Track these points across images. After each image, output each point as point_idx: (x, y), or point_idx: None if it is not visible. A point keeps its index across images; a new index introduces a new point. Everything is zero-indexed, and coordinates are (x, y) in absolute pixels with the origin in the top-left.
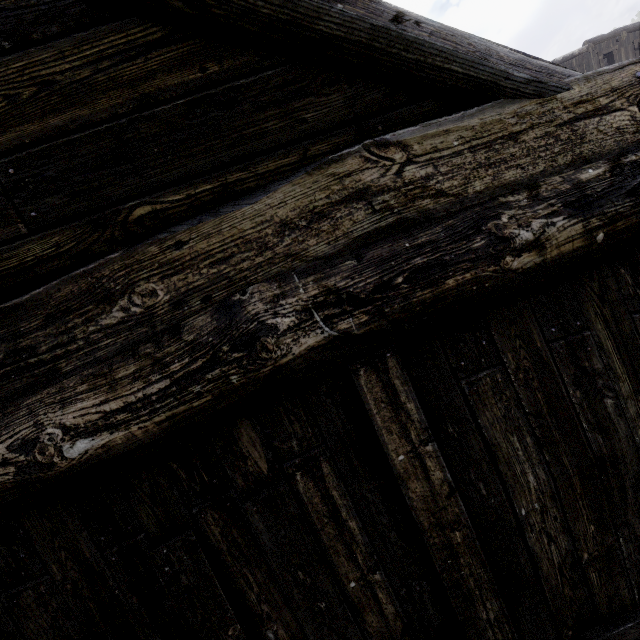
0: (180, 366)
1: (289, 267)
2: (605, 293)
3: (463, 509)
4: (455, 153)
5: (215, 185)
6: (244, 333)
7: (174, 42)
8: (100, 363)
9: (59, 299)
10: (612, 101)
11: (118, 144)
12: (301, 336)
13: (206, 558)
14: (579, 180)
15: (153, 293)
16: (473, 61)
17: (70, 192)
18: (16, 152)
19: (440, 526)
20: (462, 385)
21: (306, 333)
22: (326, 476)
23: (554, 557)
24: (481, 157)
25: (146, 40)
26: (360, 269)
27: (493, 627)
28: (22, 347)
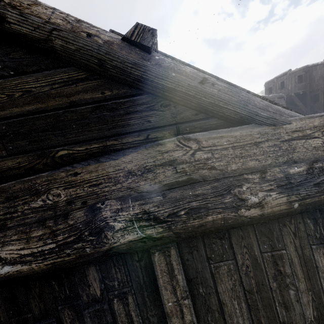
0: (62, 238)
1: (128, 194)
2: (297, 231)
3: None
4: (224, 148)
5: (100, 145)
6: (97, 227)
7: (91, 80)
8: (26, 225)
9: (13, 190)
10: (313, 132)
11: (56, 121)
12: (125, 234)
13: None
14: (289, 173)
15: (59, 195)
16: (239, 105)
17: (29, 140)
18: (7, 119)
19: None
20: (211, 267)
21: (128, 233)
22: (130, 303)
23: None
24: (237, 152)
25: (77, 77)
26: (163, 203)
27: None
28: None
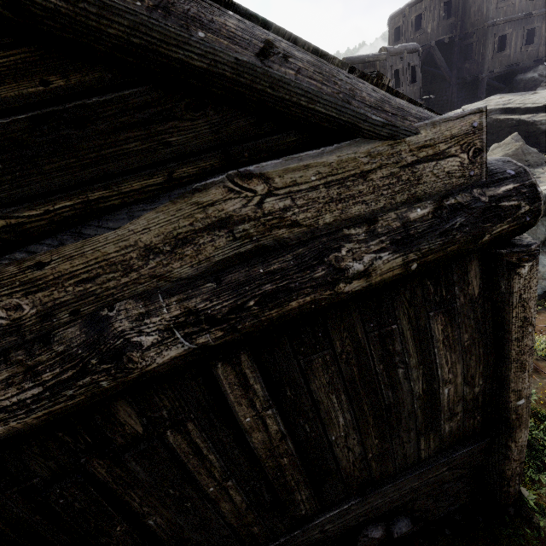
0: (51, 377)
1: (154, 287)
2: (413, 299)
3: (290, 446)
4: (312, 188)
5: (75, 202)
6: (111, 349)
7: (1, 47)
8: None
9: None
10: (449, 148)
11: None
12: (164, 350)
13: (95, 490)
14: (408, 219)
15: (18, 308)
16: (336, 103)
17: None
18: None
19: (273, 456)
20: (300, 364)
21: (168, 348)
22: (191, 431)
23: (350, 458)
24: (334, 193)
25: None
26: (218, 293)
27: (304, 503)
28: None
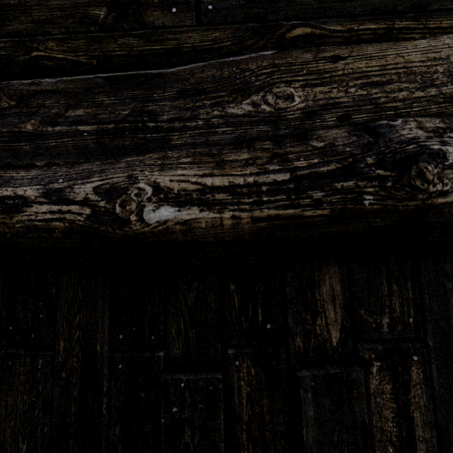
0: (308, 163)
1: None
2: None
3: None
4: None
5: (380, 26)
6: (399, 150)
7: None
8: (210, 146)
9: (199, 78)
10: None
11: None
12: None
13: (223, 420)
14: None
15: (290, 96)
16: None
17: None
18: None
19: None
20: None
21: None
22: (413, 385)
23: None
24: None
25: None
26: None
27: None
28: (148, 110)
